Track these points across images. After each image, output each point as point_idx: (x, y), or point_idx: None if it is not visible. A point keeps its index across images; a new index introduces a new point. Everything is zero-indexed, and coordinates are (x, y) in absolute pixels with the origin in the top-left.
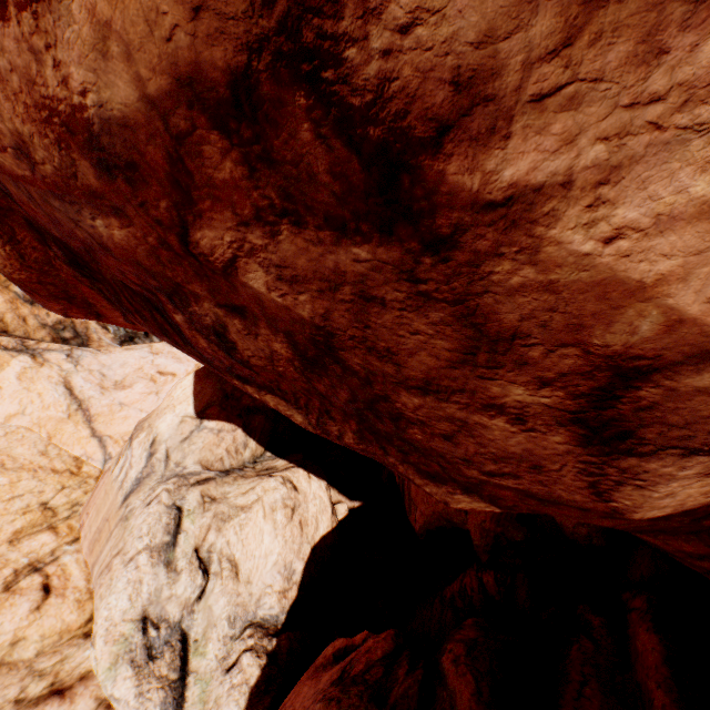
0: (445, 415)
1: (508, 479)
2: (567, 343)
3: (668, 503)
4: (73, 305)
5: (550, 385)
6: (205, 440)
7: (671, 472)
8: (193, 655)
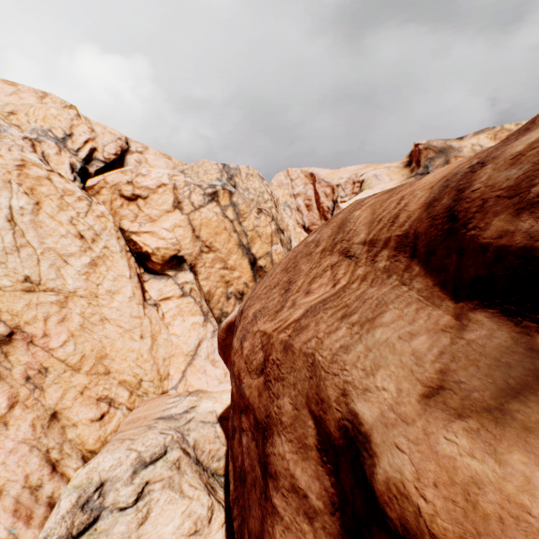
0: None
1: None
2: None
3: None
4: (223, 354)
5: None
6: (208, 433)
7: None
8: (88, 534)
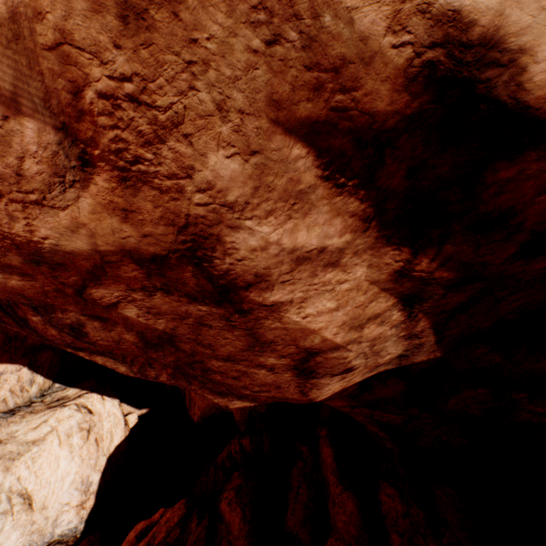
0: (236, 369)
1: (265, 393)
2: (291, 344)
3: (329, 392)
4: None
5: (285, 357)
6: None
7: (329, 382)
8: None
